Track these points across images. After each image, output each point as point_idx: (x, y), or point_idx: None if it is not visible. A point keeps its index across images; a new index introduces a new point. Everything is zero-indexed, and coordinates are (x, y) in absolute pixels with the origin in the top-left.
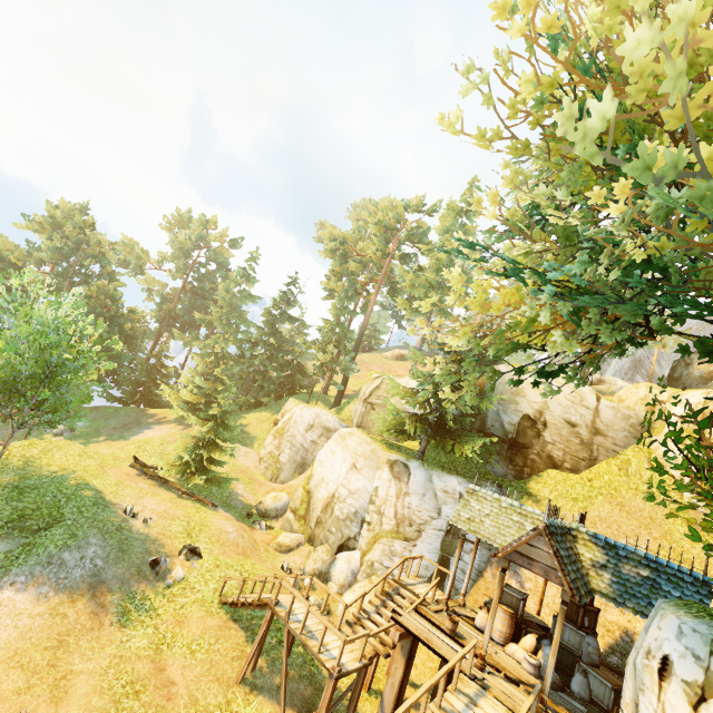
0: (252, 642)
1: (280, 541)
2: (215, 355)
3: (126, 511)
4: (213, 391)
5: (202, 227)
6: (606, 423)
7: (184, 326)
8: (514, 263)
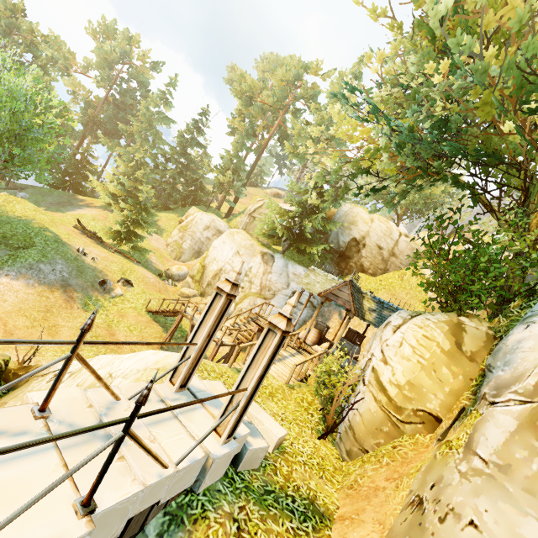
0: (166, 333)
1: (182, 291)
2: (135, 162)
3: (79, 251)
4: (133, 189)
5: (126, 42)
6: (400, 250)
7: (105, 134)
8: (375, 106)
